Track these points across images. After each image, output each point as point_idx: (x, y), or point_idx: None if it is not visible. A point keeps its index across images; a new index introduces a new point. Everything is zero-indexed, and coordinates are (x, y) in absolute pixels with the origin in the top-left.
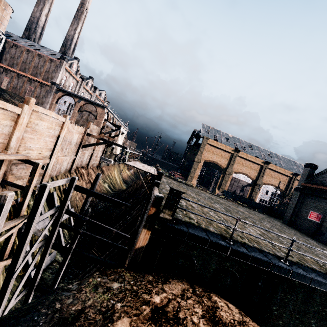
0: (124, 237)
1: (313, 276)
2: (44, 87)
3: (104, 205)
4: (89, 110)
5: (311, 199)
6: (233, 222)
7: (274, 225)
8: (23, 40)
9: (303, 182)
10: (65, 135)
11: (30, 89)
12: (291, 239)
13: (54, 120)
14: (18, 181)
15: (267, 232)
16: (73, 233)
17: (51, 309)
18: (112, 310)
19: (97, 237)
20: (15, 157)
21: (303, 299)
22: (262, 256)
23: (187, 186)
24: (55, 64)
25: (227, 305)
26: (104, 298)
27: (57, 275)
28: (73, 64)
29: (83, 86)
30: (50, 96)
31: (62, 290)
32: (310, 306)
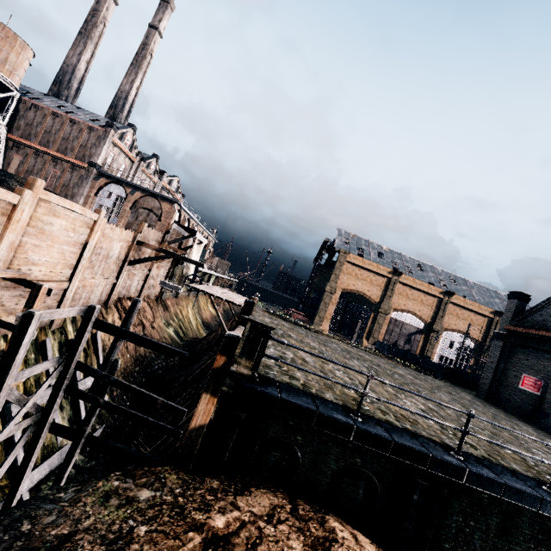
0: (178, 411)
1: (509, 481)
2: (77, 170)
3: (165, 363)
4: (149, 207)
5: (523, 352)
6: (377, 388)
7: (458, 398)
8: (49, 99)
9: (508, 323)
10: (97, 243)
11: (54, 173)
12: (466, 412)
13: (78, 217)
14: (10, 317)
15: (440, 408)
16: (105, 412)
17: (11, 533)
18: (128, 539)
19: (129, 411)
20: (1, 273)
21: (499, 529)
22: (414, 443)
23: (308, 331)
24: (97, 135)
25: (354, 537)
26: (118, 515)
27: (56, 481)
28: (127, 135)
29: (142, 169)
30: (86, 184)
31: (43, 500)
32: (514, 543)
